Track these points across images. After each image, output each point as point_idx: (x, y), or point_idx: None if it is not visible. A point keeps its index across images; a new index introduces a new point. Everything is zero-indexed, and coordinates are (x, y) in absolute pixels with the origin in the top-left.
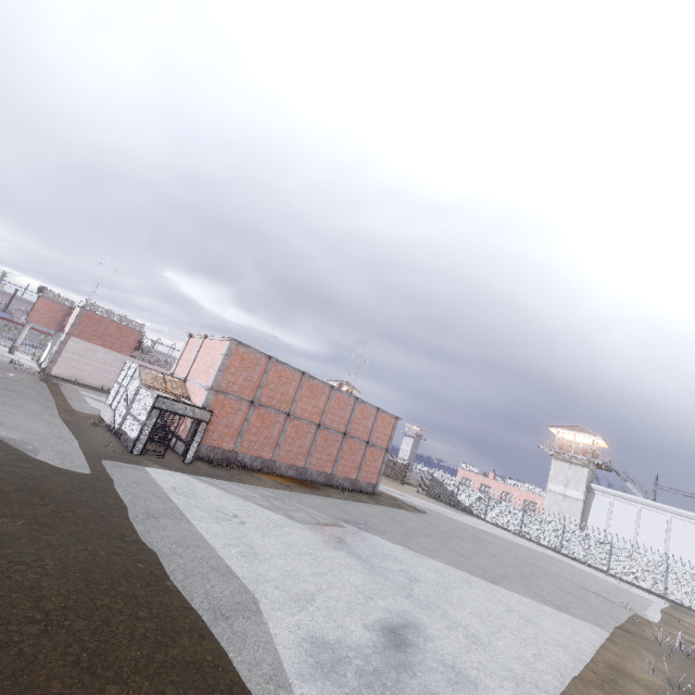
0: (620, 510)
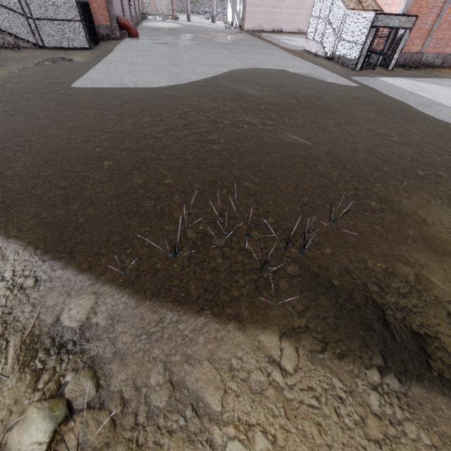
0: None
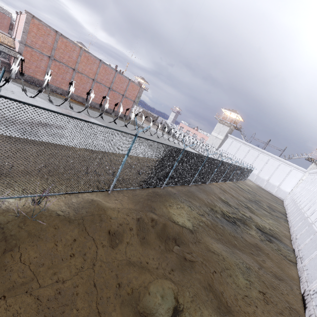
0: (234, 145)
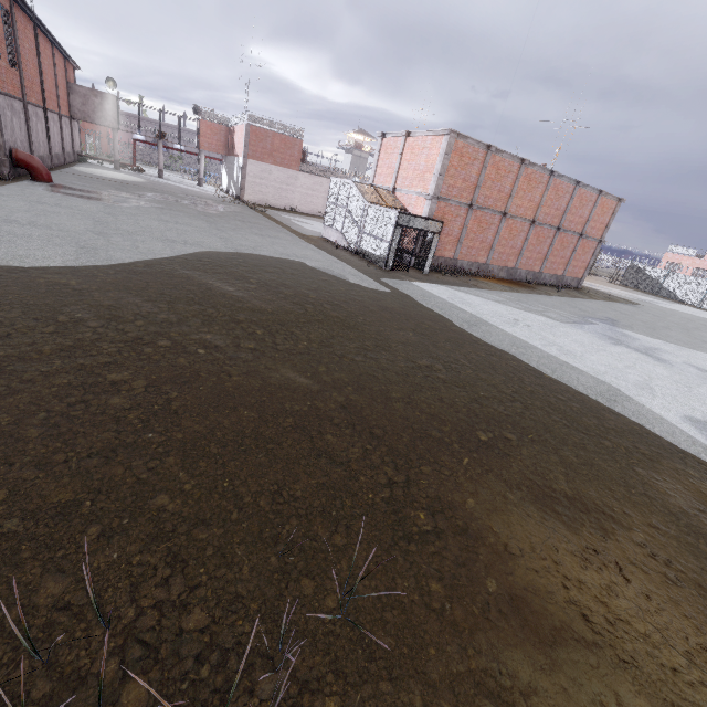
0: None
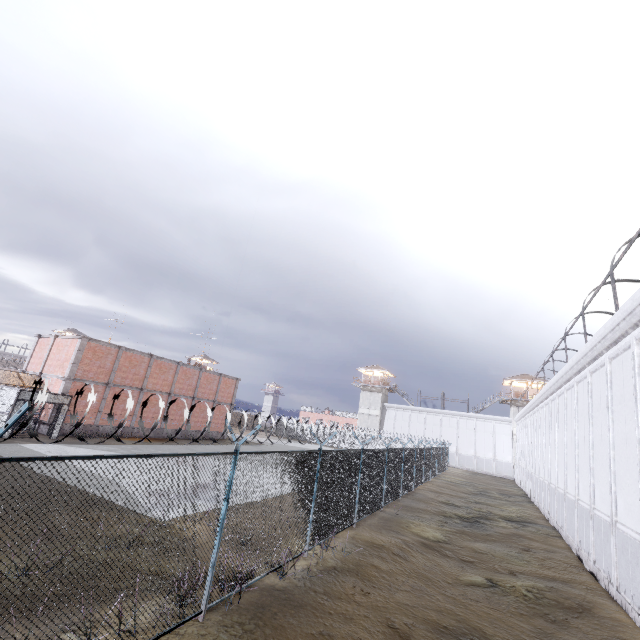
0: (401, 417)
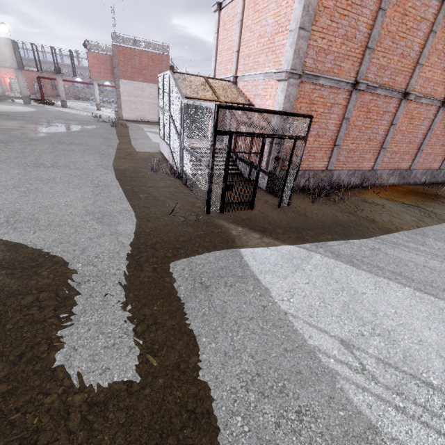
0: None
